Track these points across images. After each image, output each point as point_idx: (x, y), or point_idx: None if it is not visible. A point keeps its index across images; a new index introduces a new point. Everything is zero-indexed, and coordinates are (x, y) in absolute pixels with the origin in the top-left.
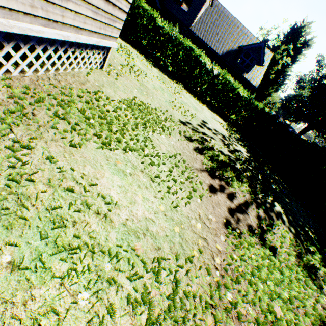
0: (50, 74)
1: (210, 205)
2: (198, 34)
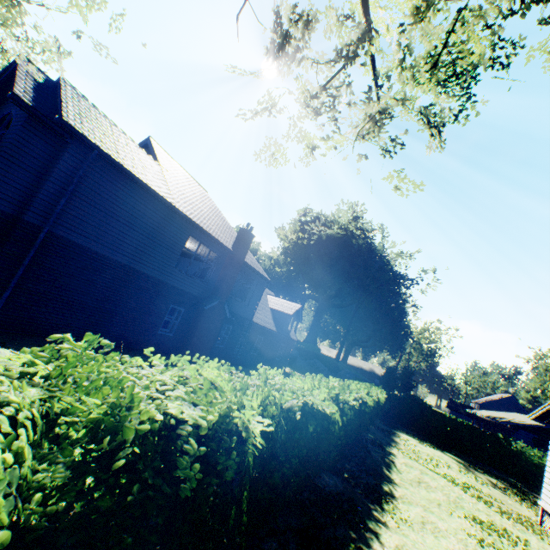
0: None
1: None
2: (259, 321)
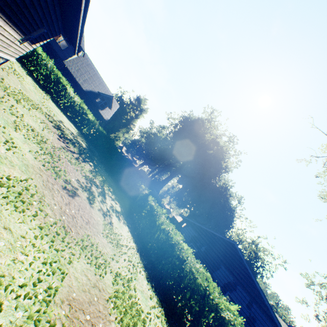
0: None
1: (57, 140)
2: (70, 69)
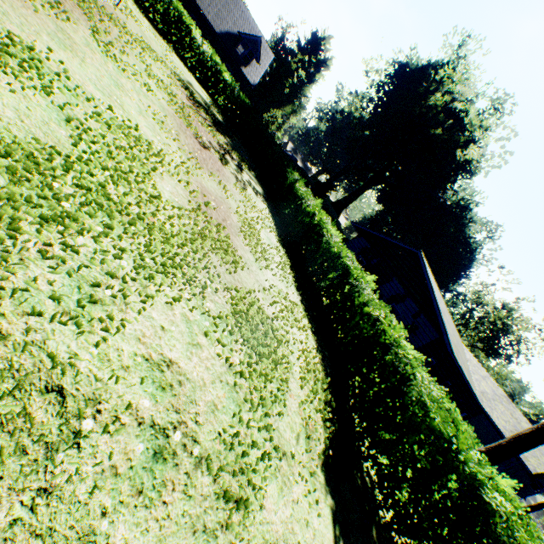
0: (104, 3)
1: (186, 100)
2: None
